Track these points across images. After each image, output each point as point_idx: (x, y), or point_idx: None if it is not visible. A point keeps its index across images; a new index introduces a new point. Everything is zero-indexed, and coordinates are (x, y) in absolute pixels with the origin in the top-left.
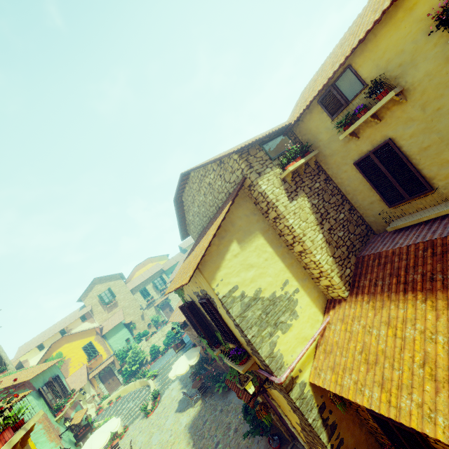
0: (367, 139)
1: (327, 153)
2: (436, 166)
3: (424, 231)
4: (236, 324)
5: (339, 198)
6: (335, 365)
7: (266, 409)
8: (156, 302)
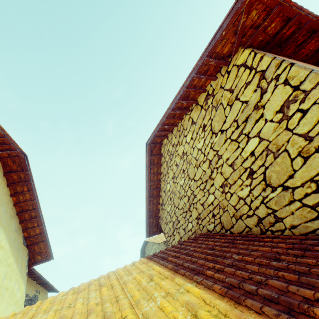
0: None
1: None
2: None
3: None
4: None
5: None
6: None
7: None
8: None
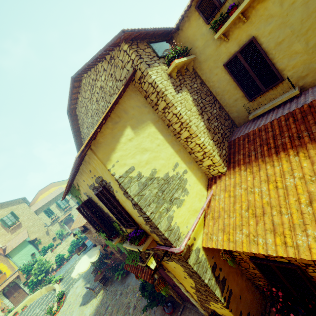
0: (235, 41)
1: (202, 59)
2: (287, 58)
3: (280, 110)
4: (134, 203)
5: (211, 98)
6: (225, 226)
7: (163, 281)
8: (60, 219)
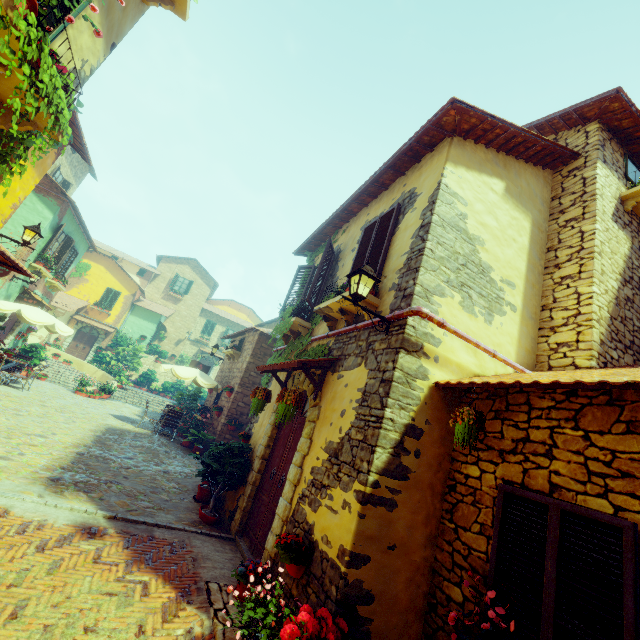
0: None
1: None
2: None
3: None
4: (425, 223)
5: None
6: (518, 377)
7: (300, 399)
8: (206, 349)
